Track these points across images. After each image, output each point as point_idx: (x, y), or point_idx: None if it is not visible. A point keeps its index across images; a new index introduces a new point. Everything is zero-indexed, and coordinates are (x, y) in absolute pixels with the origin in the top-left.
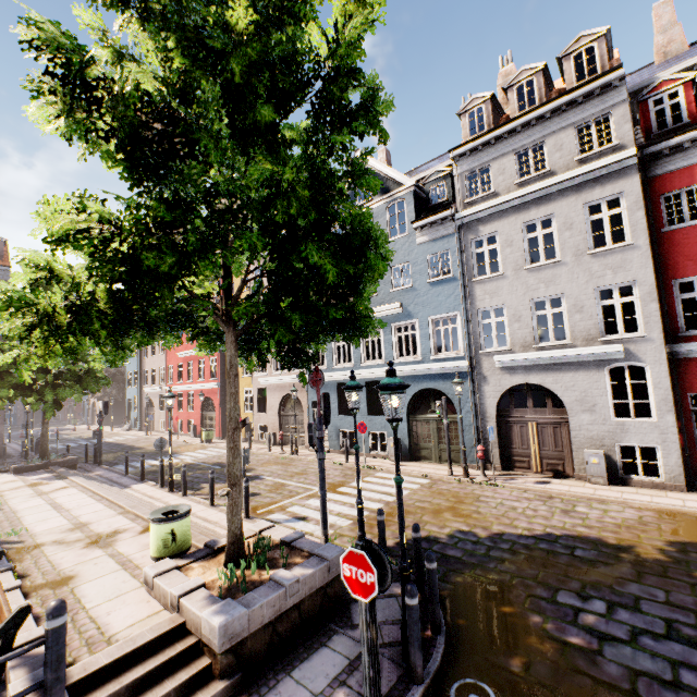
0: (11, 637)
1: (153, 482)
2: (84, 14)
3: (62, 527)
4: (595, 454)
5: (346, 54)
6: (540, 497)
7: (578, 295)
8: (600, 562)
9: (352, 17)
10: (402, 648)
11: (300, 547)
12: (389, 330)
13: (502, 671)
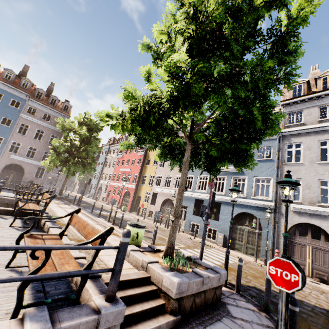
0: (104, 239)
1: (103, 219)
2: (170, 5)
3: None
4: None
5: (298, 23)
6: (316, 289)
7: None
8: None
9: (302, 10)
10: None
11: (199, 263)
12: (230, 179)
13: None
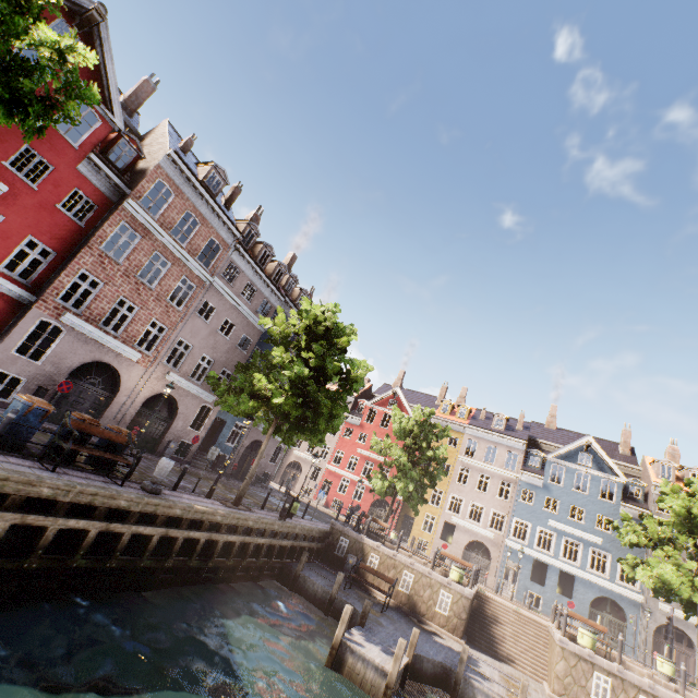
0: None
1: None
2: None
3: None
4: None
5: None
6: None
7: None
8: None
9: None
10: None
11: None
12: (587, 549)
13: None
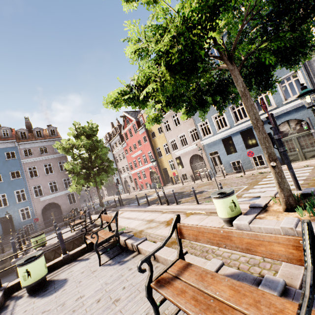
0: None
1: (154, 204)
2: None
3: (142, 223)
4: None
5: None
6: None
7: None
8: None
9: None
10: None
11: None
12: None
13: None
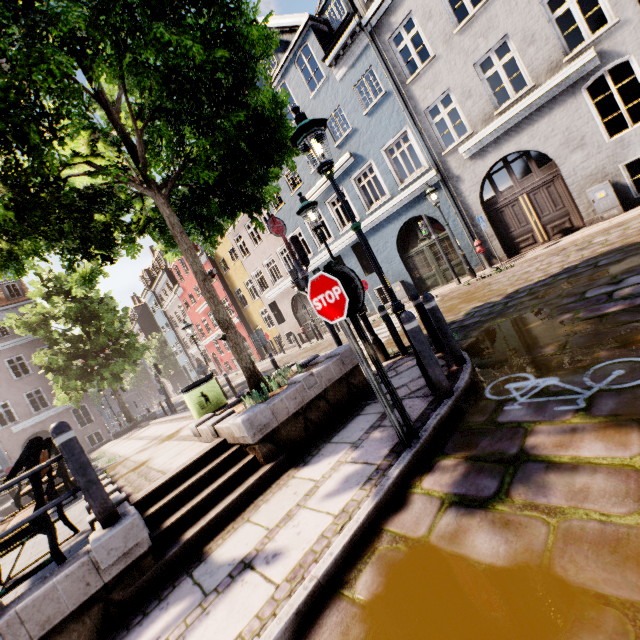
0: (34, 464)
1: None
2: None
3: (143, 444)
4: (599, 188)
5: None
6: (552, 254)
7: (524, 25)
8: (629, 256)
9: None
10: (426, 382)
11: (315, 362)
12: (350, 186)
13: (536, 359)
